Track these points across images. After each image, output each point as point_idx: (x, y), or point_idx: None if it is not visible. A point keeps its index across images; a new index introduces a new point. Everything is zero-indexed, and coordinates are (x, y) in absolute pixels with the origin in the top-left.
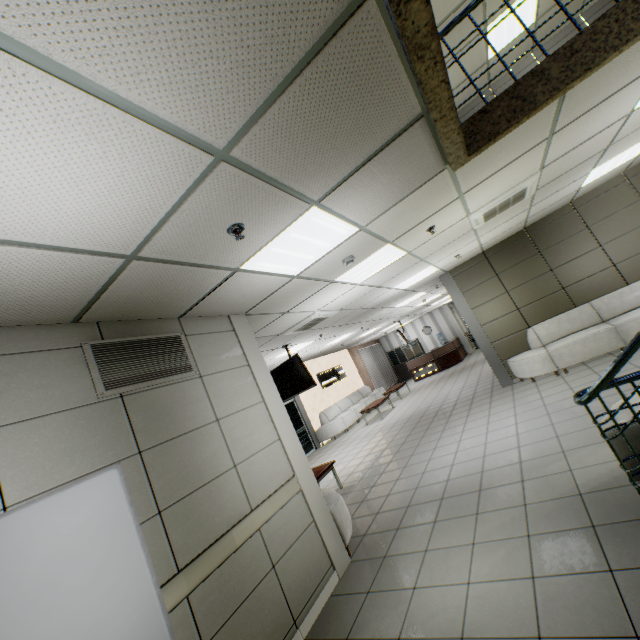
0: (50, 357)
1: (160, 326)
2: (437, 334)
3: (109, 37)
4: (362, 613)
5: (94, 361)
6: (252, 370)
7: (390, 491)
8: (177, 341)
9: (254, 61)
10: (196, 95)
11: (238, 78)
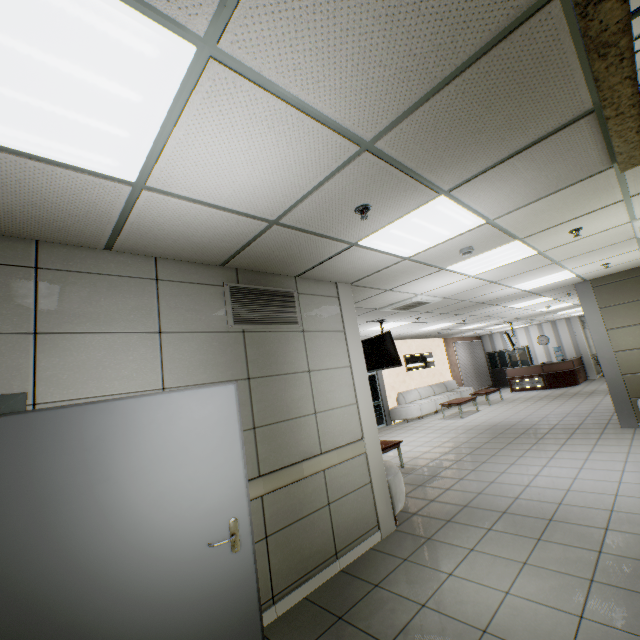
0: (202, 289)
1: (280, 281)
2: (554, 347)
3: (304, 56)
4: (395, 572)
5: (230, 299)
6: (346, 336)
7: (450, 486)
8: (290, 297)
9: (417, 67)
10: (358, 97)
11: (398, 82)
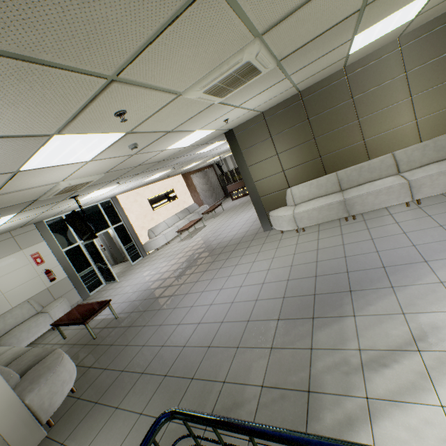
0: None
1: None
2: None
3: None
4: None
5: None
6: None
7: None
8: None
9: None
10: None
11: None
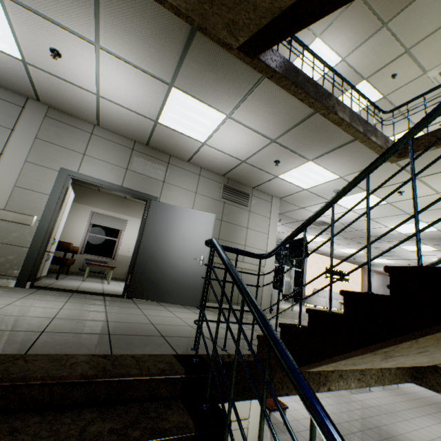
0: (213, 182)
1: (245, 188)
2: None
3: (251, 119)
4: None
5: (222, 189)
6: (270, 220)
7: None
8: (248, 195)
9: (283, 123)
10: (268, 128)
11: (279, 126)
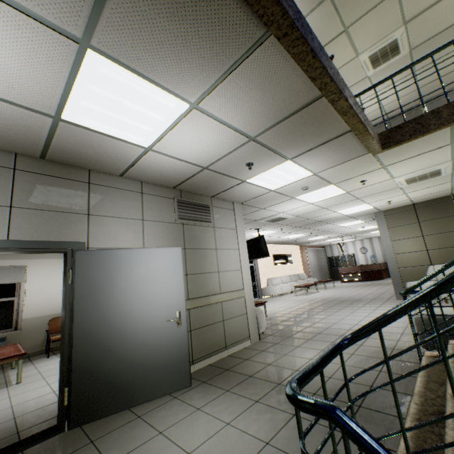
0: (163, 200)
1: (203, 198)
2: (370, 255)
3: (229, 109)
4: (257, 355)
5: (177, 206)
6: (237, 232)
7: (292, 324)
8: (208, 207)
9: (273, 114)
10: (249, 122)
11: (266, 118)
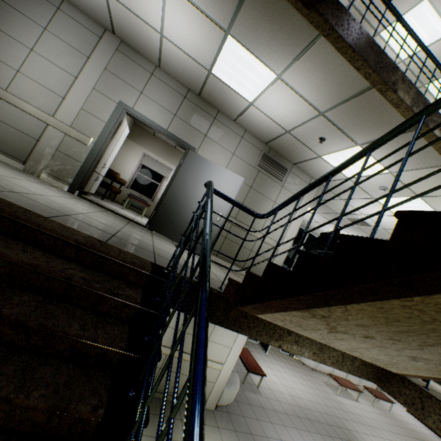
0: (254, 148)
1: (285, 162)
2: None
3: (302, 84)
4: None
5: (261, 157)
6: (301, 202)
7: None
8: (285, 170)
9: (335, 94)
10: (317, 97)
11: (330, 96)
